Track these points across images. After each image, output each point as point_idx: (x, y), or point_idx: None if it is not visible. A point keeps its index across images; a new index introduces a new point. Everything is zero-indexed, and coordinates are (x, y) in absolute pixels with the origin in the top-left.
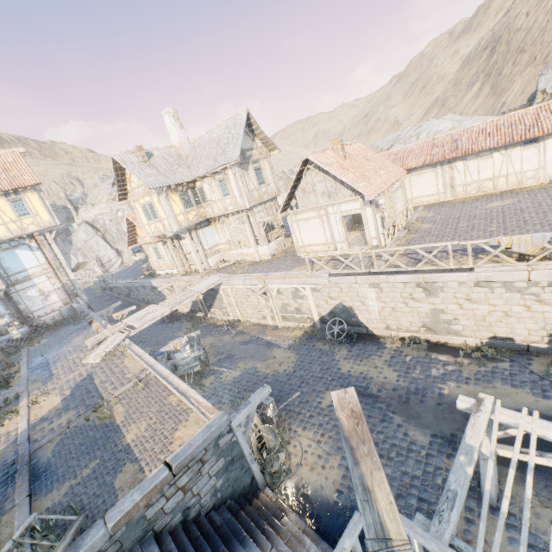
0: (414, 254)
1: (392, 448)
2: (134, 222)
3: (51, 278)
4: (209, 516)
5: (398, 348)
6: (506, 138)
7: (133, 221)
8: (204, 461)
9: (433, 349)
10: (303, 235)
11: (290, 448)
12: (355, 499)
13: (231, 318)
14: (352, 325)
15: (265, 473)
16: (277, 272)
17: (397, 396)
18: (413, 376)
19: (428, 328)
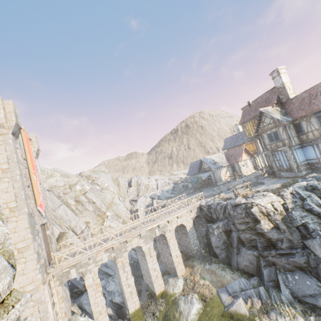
0: None
1: None
2: (247, 148)
3: None
4: None
5: None
6: None
7: (246, 148)
8: None
9: None
10: None
11: None
12: None
13: None
14: None
15: None
16: None
17: None
18: None
19: None
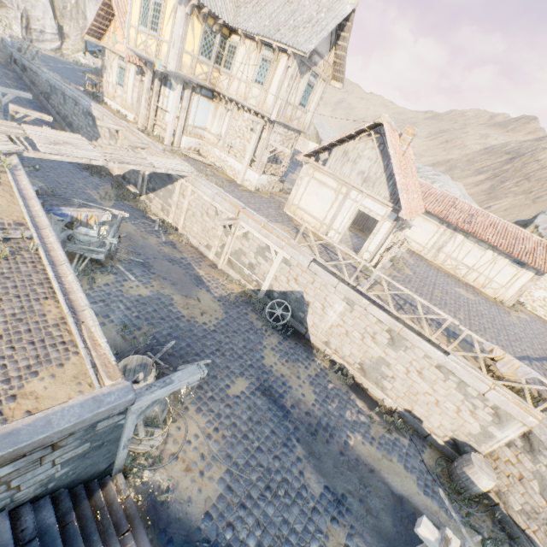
0: (397, 295)
1: (284, 484)
2: (116, 8)
3: None
4: (17, 512)
5: (326, 369)
6: (509, 247)
7: (115, 5)
8: (58, 447)
9: (354, 389)
10: (306, 195)
11: (172, 427)
12: (223, 535)
13: (168, 220)
14: (295, 318)
15: (129, 455)
16: (257, 214)
17: (307, 423)
18: (329, 408)
19: (362, 368)
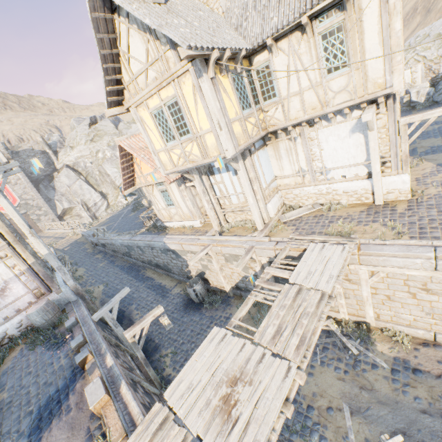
0: None
1: None
2: (131, 151)
3: (5, 257)
4: None
5: None
6: None
7: (130, 150)
8: None
9: None
10: None
11: None
12: None
13: (340, 316)
14: None
15: None
16: None
17: None
18: None
19: None
